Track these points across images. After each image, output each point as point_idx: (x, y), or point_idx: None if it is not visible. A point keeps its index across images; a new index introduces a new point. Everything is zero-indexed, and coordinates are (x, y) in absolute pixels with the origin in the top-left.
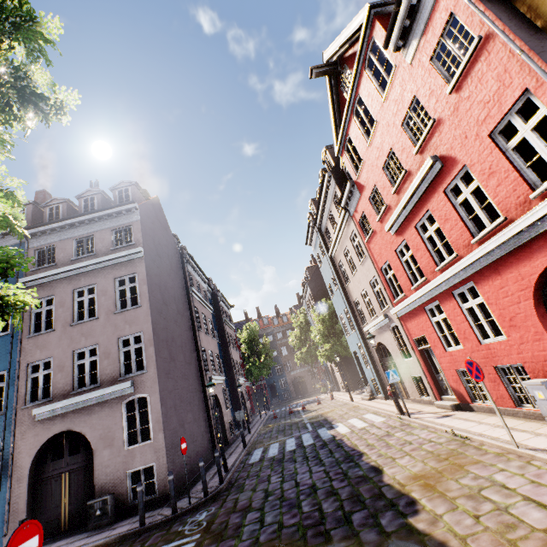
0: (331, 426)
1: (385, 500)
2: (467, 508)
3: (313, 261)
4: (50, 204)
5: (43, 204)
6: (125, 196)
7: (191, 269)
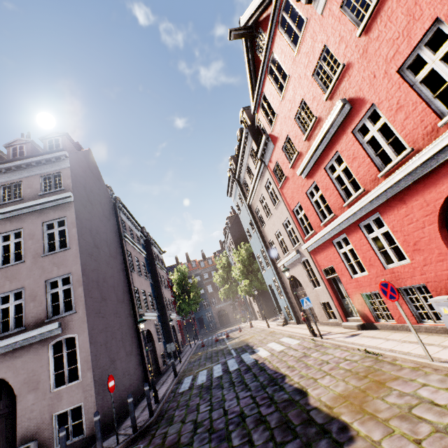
0: (252, 350)
1: (316, 426)
2: (404, 432)
3: (232, 212)
4: None
5: None
6: (55, 145)
7: (124, 217)
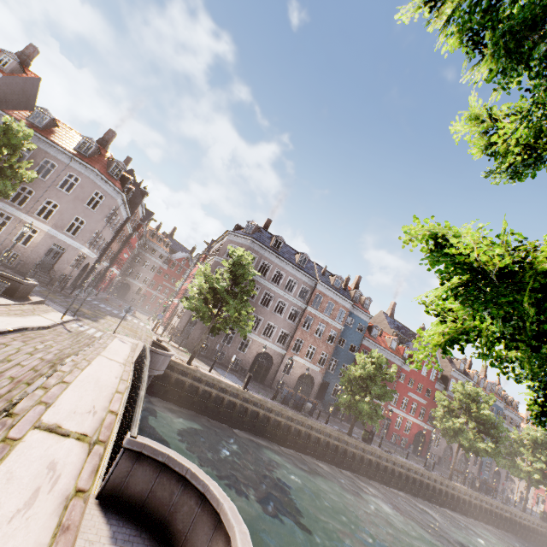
0: None
1: None
2: None
3: None
4: (505, 395)
5: (504, 393)
6: (516, 406)
7: None
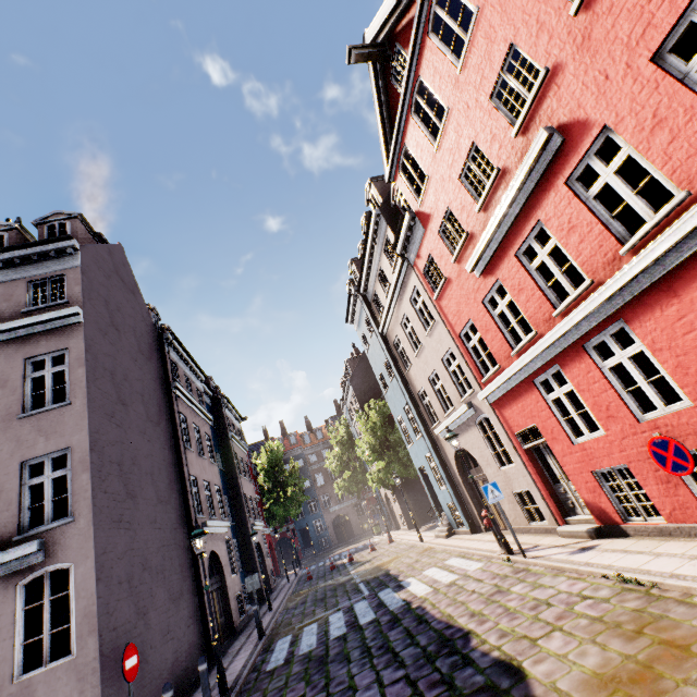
0: (398, 584)
1: None
2: None
3: (355, 353)
4: None
5: None
6: (59, 233)
7: (176, 357)
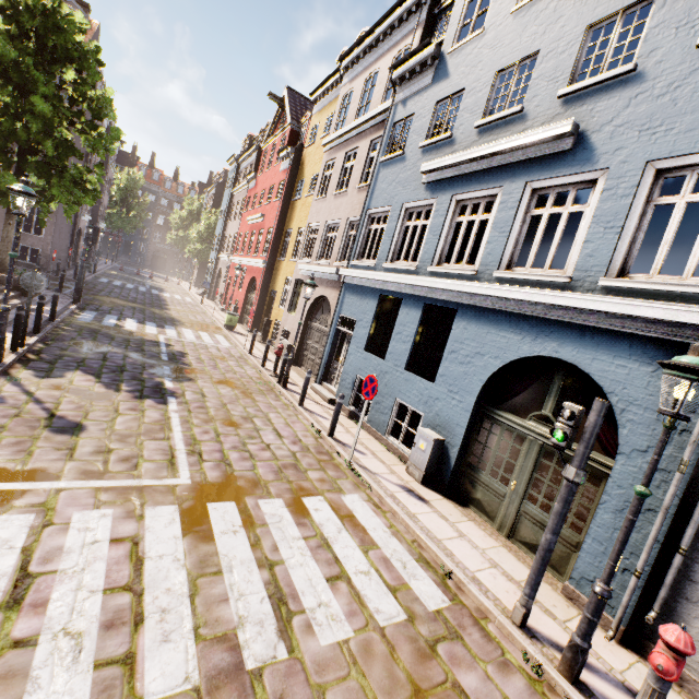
0: (162, 292)
1: (161, 307)
2: (181, 314)
3: None
4: None
5: None
6: None
7: None
